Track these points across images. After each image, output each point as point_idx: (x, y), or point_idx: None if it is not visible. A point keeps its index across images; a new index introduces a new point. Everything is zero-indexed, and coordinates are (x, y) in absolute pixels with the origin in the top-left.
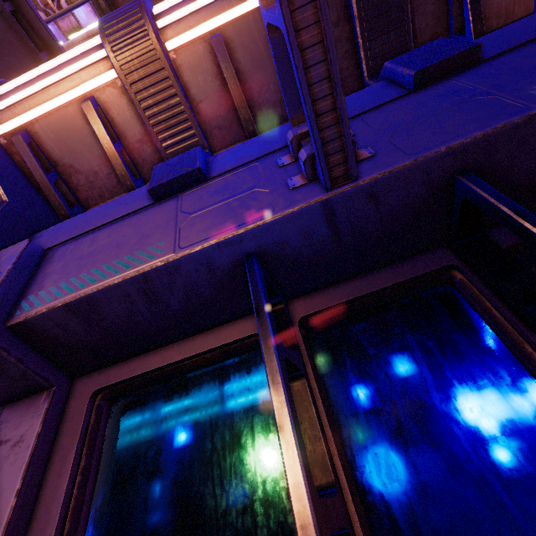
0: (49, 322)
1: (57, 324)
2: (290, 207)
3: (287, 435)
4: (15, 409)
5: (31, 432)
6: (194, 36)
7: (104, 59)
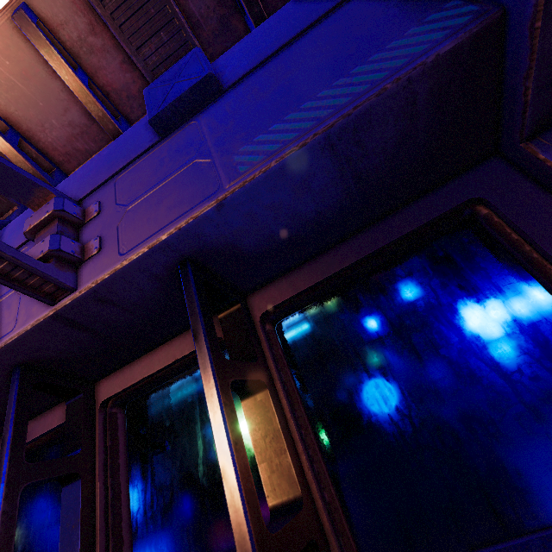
0: None
1: None
2: (24, 325)
3: None
4: None
5: None
6: None
7: None
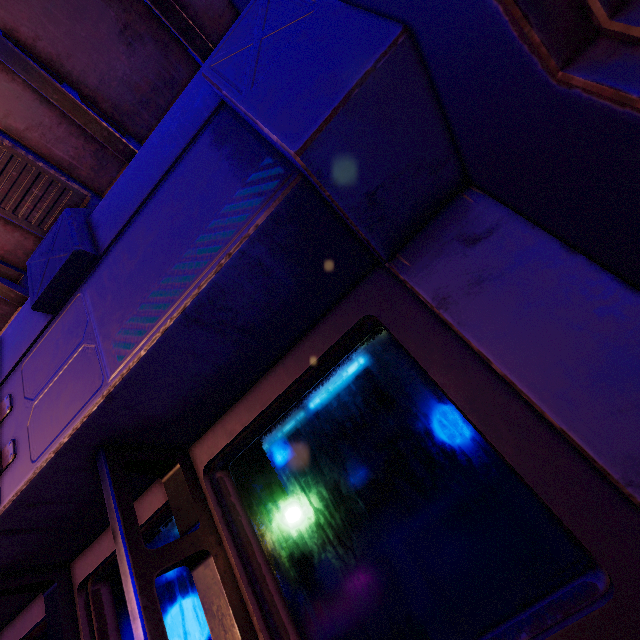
0: None
1: None
2: None
3: None
4: None
5: None
6: None
7: None
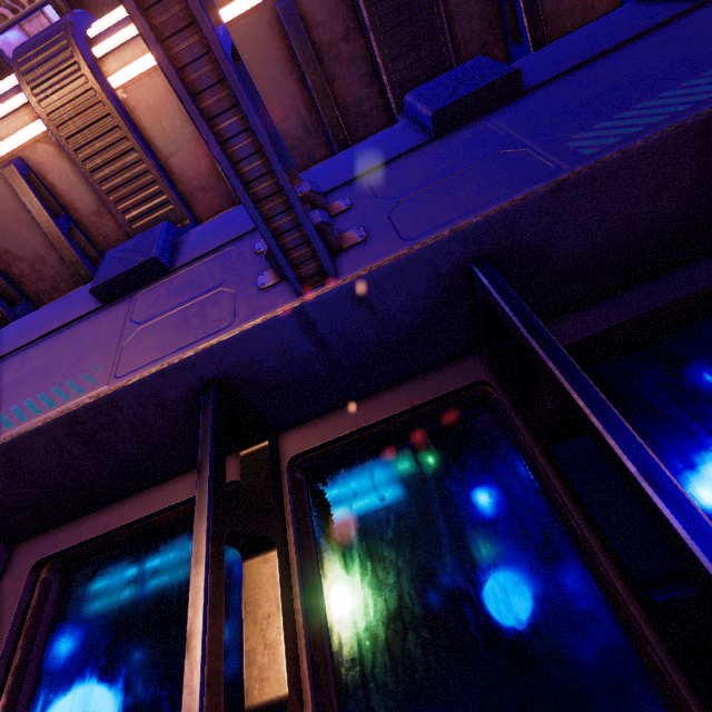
0: None
1: None
2: (252, 318)
3: (195, 653)
4: None
5: None
6: (147, 66)
7: (27, 105)
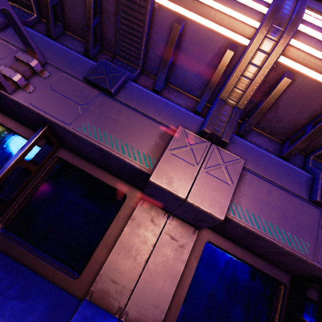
0: (235, 225)
1: (235, 227)
2: None
3: None
4: (179, 224)
5: (188, 247)
6: None
7: None
